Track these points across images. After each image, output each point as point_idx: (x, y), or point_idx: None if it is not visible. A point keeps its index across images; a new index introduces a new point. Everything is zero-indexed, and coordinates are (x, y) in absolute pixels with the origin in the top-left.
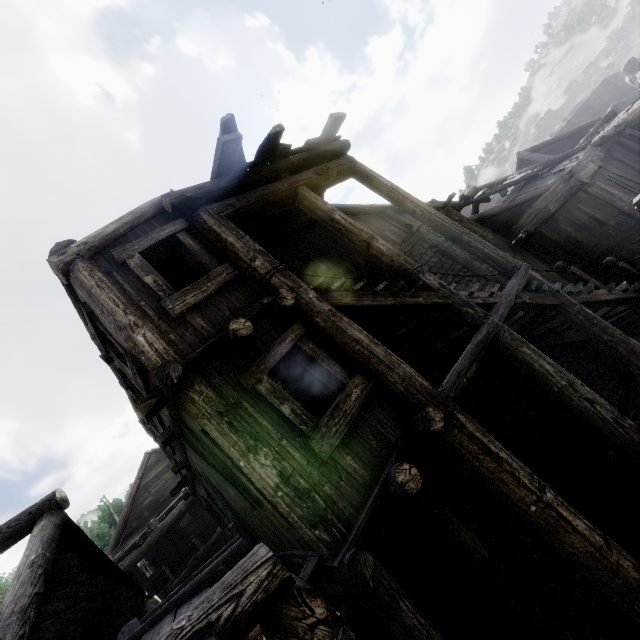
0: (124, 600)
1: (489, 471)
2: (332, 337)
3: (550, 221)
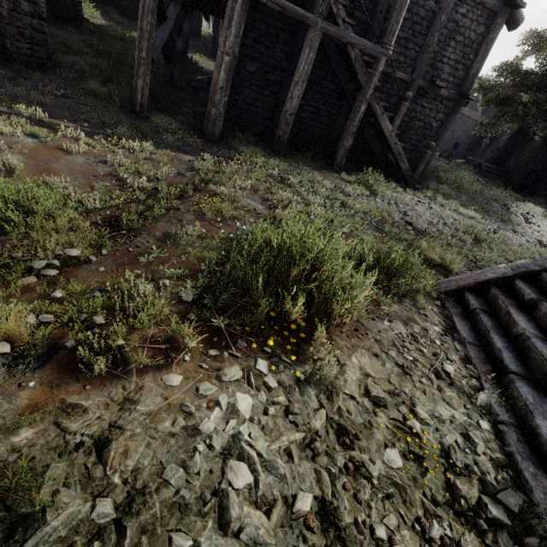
0: None
1: None
2: None
3: None
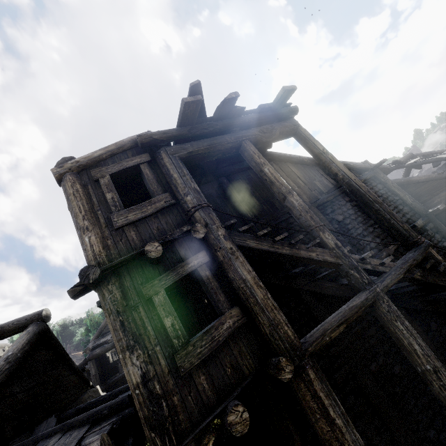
0: (71, 387)
1: (321, 431)
2: (226, 270)
3: None
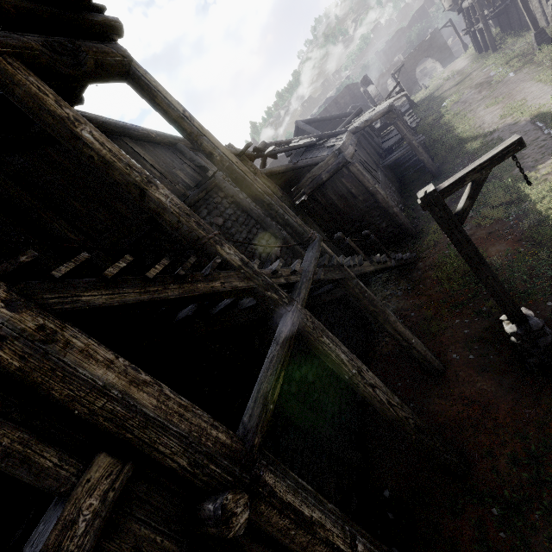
0: None
1: (301, 548)
2: (41, 388)
3: (322, 188)
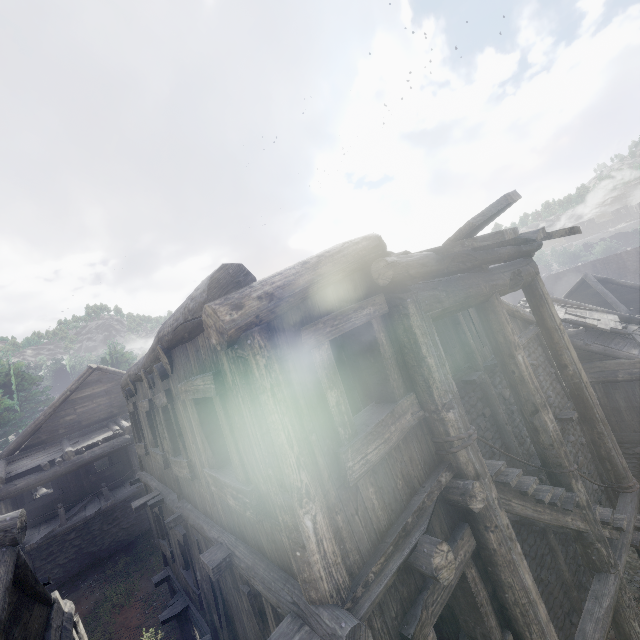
0: (34, 637)
1: None
2: (498, 568)
3: (609, 384)
